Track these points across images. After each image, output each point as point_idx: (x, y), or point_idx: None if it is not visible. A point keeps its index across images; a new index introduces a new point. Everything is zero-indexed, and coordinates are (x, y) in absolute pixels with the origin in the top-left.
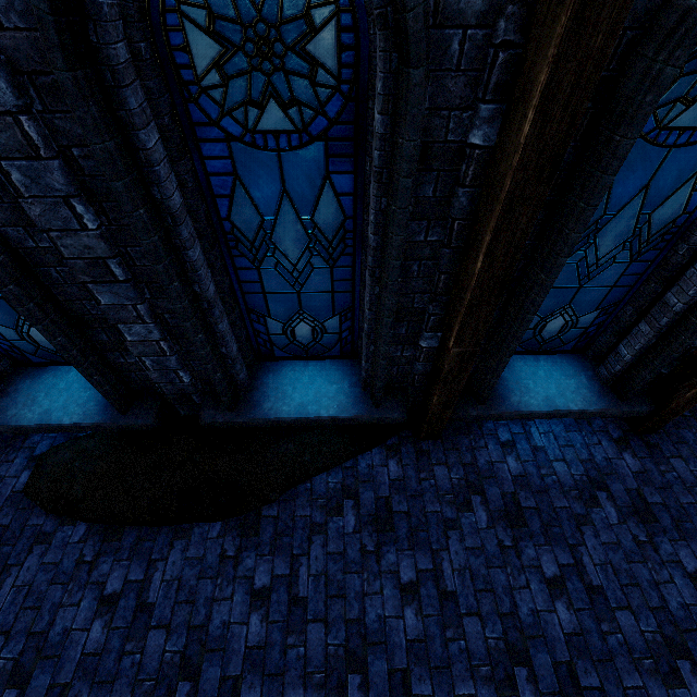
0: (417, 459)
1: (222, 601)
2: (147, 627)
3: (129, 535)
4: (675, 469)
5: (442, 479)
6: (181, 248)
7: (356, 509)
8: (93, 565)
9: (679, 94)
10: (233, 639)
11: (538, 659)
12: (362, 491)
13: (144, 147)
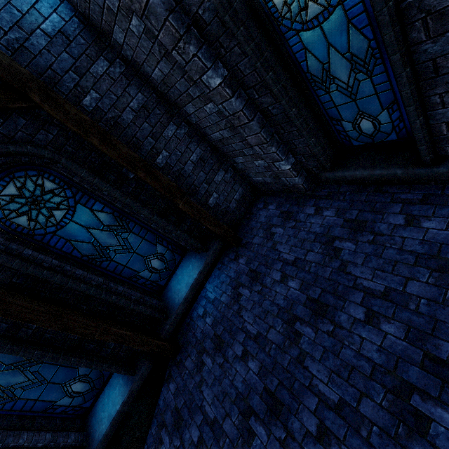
0: (178, 369)
1: None
2: None
3: None
4: (256, 243)
5: (190, 365)
6: None
7: (167, 430)
8: None
9: (44, 219)
10: None
11: (254, 403)
12: (165, 418)
13: None
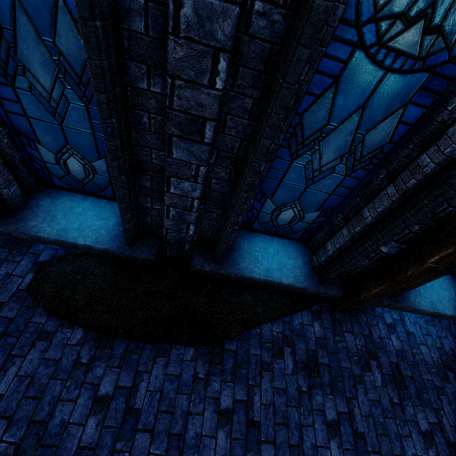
0: (333, 325)
1: (195, 415)
2: (134, 430)
3: (119, 346)
4: None
5: (350, 344)
6: (279, 130)
7: (293, 355)
8: (88, 367)
9: None
10: (205, 450)
11: None
12: (296, 342)
13: (332, 23)
